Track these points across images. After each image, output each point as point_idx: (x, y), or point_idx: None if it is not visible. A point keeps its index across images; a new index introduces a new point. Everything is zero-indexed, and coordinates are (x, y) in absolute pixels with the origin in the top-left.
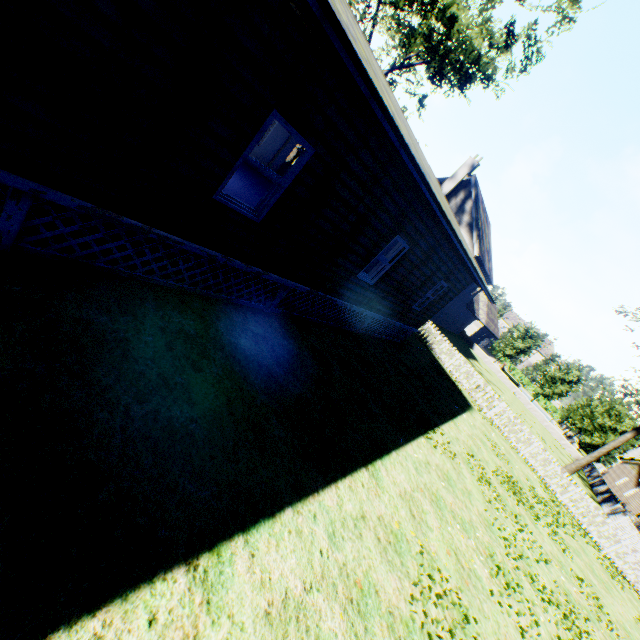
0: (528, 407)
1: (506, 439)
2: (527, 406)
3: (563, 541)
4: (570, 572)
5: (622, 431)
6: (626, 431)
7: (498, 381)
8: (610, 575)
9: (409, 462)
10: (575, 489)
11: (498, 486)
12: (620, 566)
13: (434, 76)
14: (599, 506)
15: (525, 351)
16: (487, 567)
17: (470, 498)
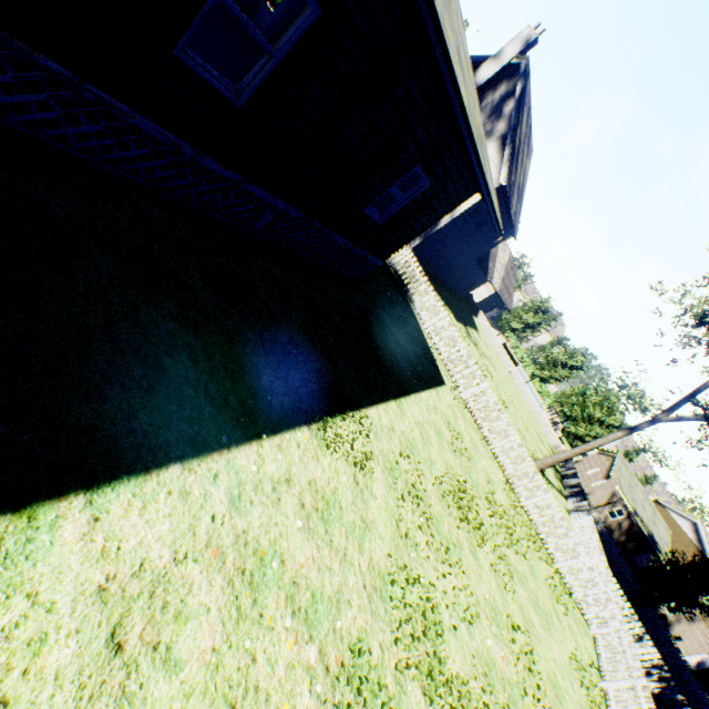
0: (521, 389)
1: (479, 427)
2: (520, 388)
3: (510, 568)
4: (505, 620)
5: (609, 425)
6: (613, 425)
7: (495, 357)
8: (556, 598)
9: (222, 486)
10: (544, 495)
11: (436, 501)
12: (570, 582)
13: None
14: (565, 501)
15: (534, 328)
16: (328, 703)
17: (364, 538)
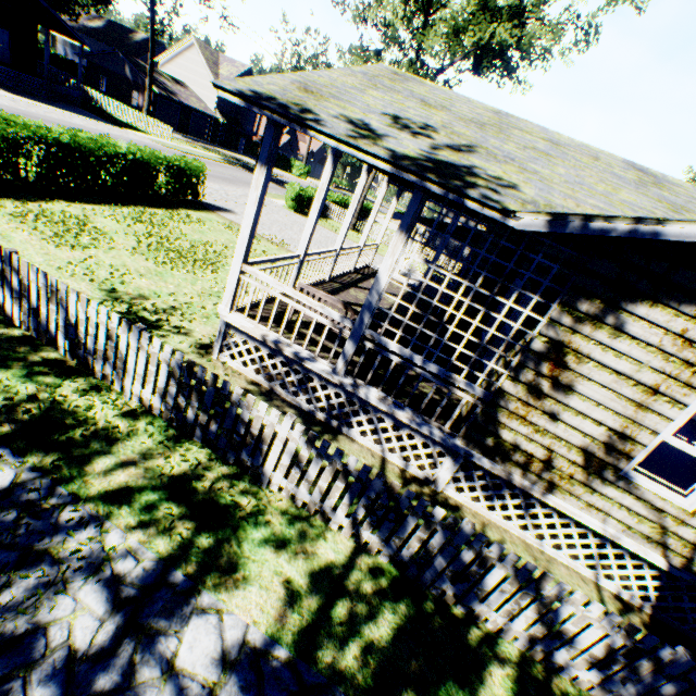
0: None
1: None
2: None
3: None
4: None
5: None
6: None
7: None
8: None
9: None
10: None
11: None
12: None
13: (482, 72)
14: None
15: None
16: None
17: None
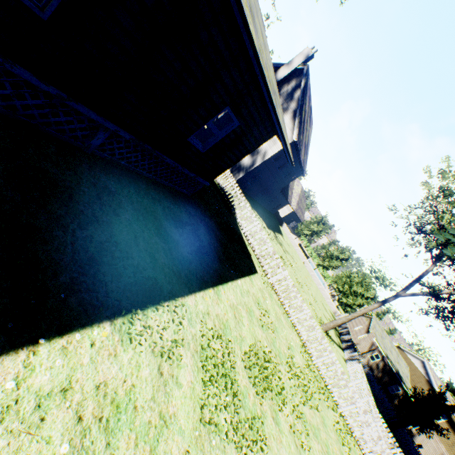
0: (311, 274)
1: (282, 304)
2: (310, 273)
3: (306, 424)
4: None
5: (367, 297)
6: (369, 297)
7: (294, 252)
8: (342, 441)
9: None
10: (329, 355)
11: (244, 375)
12: (350, 423)
13: None
14: (342, 352)
15: (318, 233)
16: None
17: (160, 438)
